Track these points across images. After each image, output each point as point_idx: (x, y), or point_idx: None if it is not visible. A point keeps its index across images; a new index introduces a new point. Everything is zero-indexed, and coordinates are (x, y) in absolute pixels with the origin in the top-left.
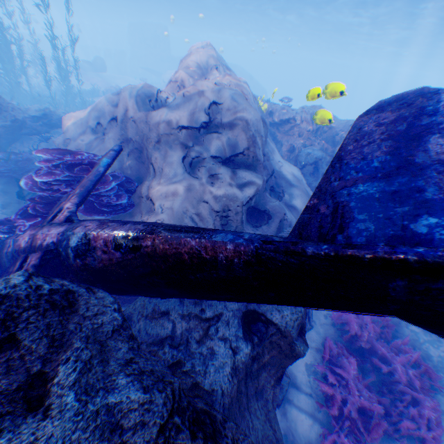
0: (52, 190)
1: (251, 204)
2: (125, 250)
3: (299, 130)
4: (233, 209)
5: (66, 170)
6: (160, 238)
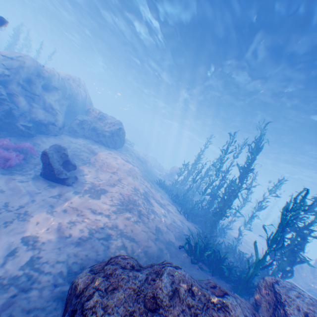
0: None
1: (1, 80)
2: None
3: (91, 114)
4: None
5: None
6: None
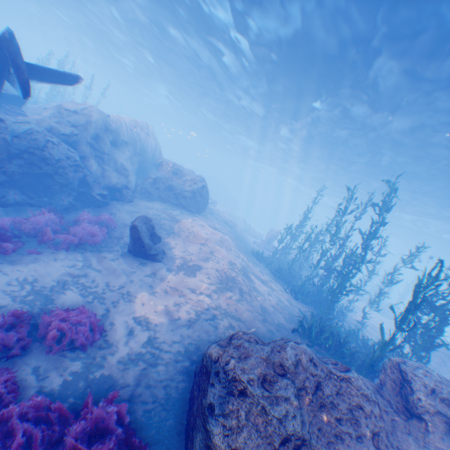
0: None
1: (71, 142)
2: None
3: (165, 169)
4: (55, 132)
5: None
6: None
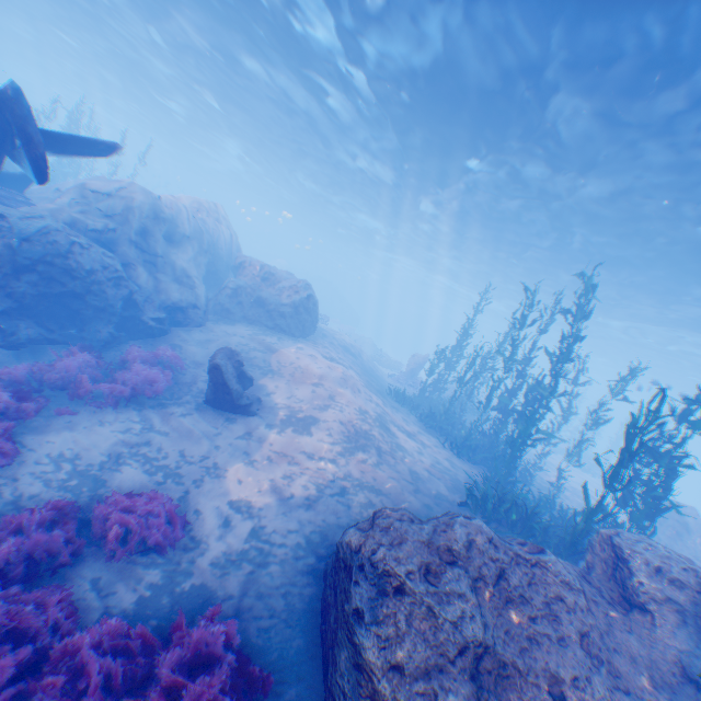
0: None
1: (105, 241)
2: None
3: (249, 273)
4: (80, 228)
5: None
6: None
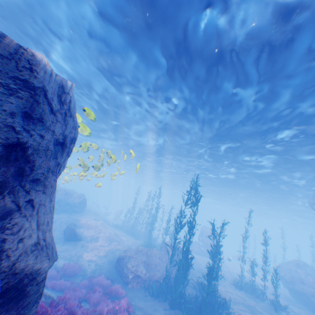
0: None
1: None
2: None
3: (60, 193)
4: None
5: None
6: None
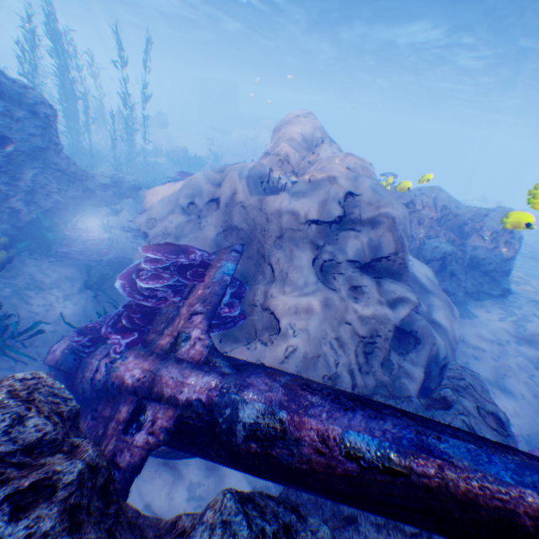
0: (155, 297)
1: (396, 323)
2: (369, 465)
3: (418, 216)
4: (381, 334)
5: (176, 272)
6: (453, 467)
